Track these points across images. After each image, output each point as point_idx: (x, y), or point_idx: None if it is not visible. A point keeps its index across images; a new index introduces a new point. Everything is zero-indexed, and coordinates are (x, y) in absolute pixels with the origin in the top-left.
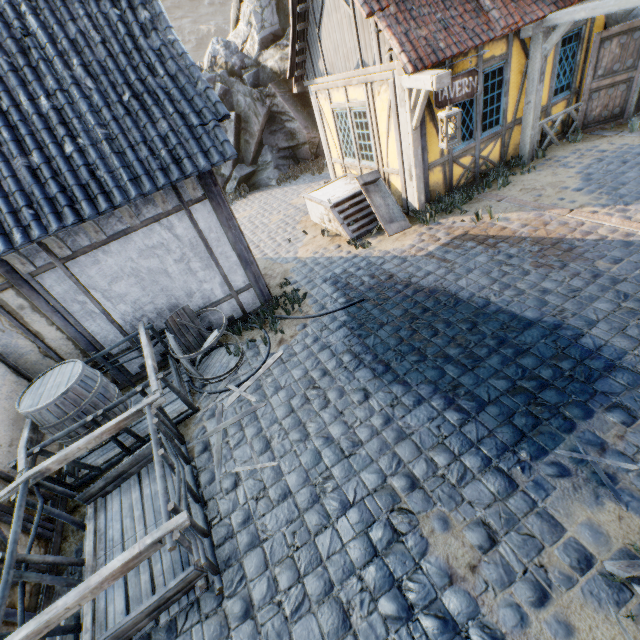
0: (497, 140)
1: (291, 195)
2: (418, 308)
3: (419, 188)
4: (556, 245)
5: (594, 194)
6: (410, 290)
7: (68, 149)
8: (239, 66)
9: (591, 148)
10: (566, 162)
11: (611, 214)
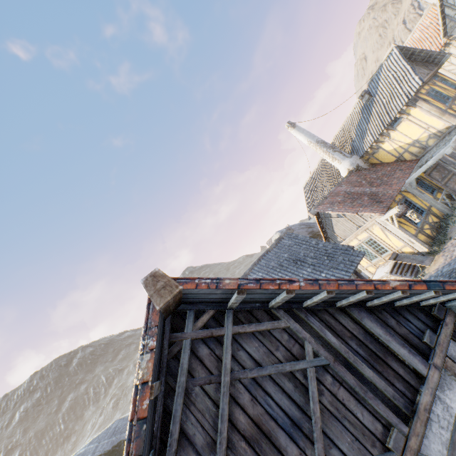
0: (429, 215)
1: None
2: None
3: (420, 243)
4: None
5: None
6: None
7: (323, 275)
8: None
9: None
10: None
11: None
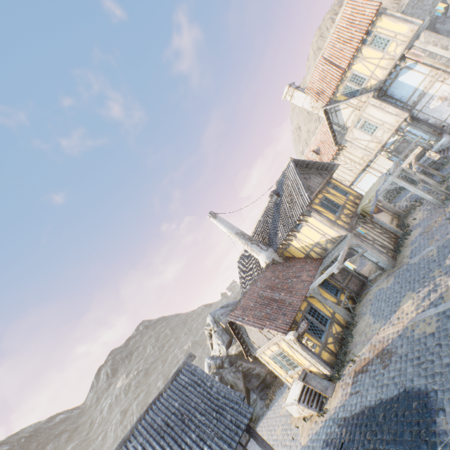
0: (333, 324)
1: (277, 409)
2: (363, 426)
3: (323, 365)
4: (383, 353)
5: (379, 321)
6: (355, 419)
7: (206, 448)
8: (221, 362)
9: (366, 300)
10: (363, 312)
11: (388, 326)
